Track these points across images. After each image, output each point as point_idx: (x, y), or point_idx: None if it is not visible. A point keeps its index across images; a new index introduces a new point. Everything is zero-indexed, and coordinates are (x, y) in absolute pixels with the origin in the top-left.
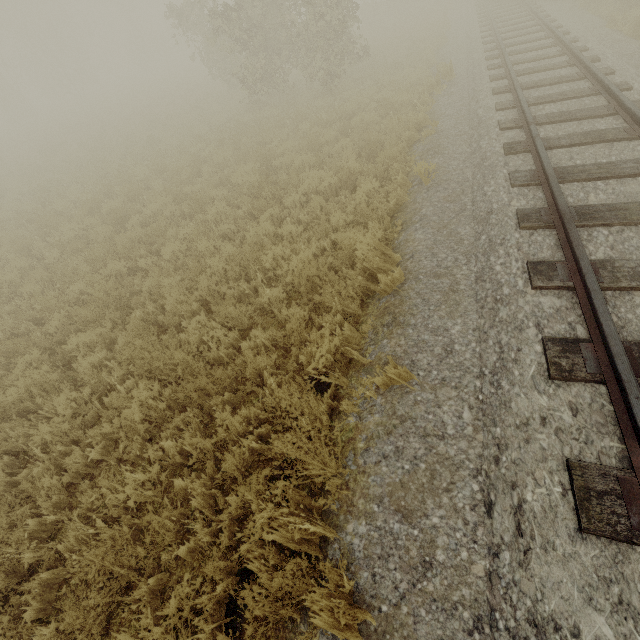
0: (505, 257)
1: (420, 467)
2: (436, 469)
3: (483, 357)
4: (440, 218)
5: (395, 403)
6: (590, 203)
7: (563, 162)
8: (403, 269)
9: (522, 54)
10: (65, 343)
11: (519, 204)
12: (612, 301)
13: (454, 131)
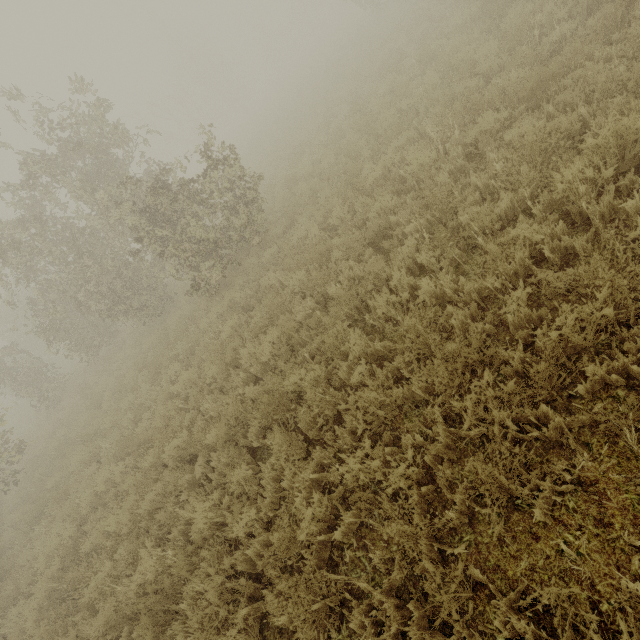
0: None
1: None
2: None
3: None
4: None
5: None
6: None
7: None
8: None
9: None
10: None
11: None
12: None
13: None
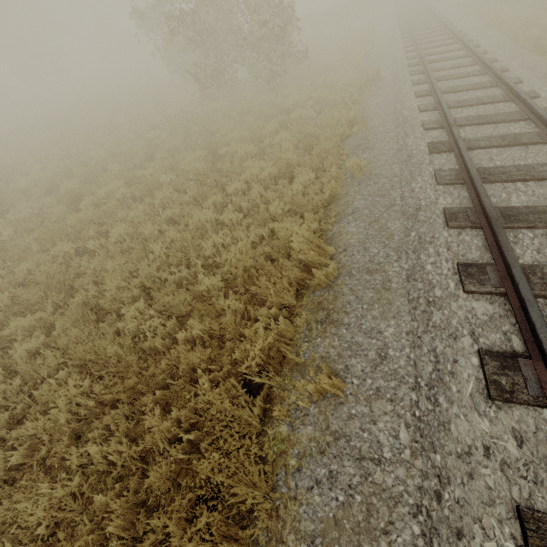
0: (435, 256)
1: (355, 499)
2: (373, 503)
3: (418, 366)
4: (371, 212)
5: (329, 415)
6: (513, 204)
7: (484, 162)
8: (337, 262)
9: (440, 63)
10: (8, 324)
11: (446, 202)
12: (545, 310)
13: (382, 129)
